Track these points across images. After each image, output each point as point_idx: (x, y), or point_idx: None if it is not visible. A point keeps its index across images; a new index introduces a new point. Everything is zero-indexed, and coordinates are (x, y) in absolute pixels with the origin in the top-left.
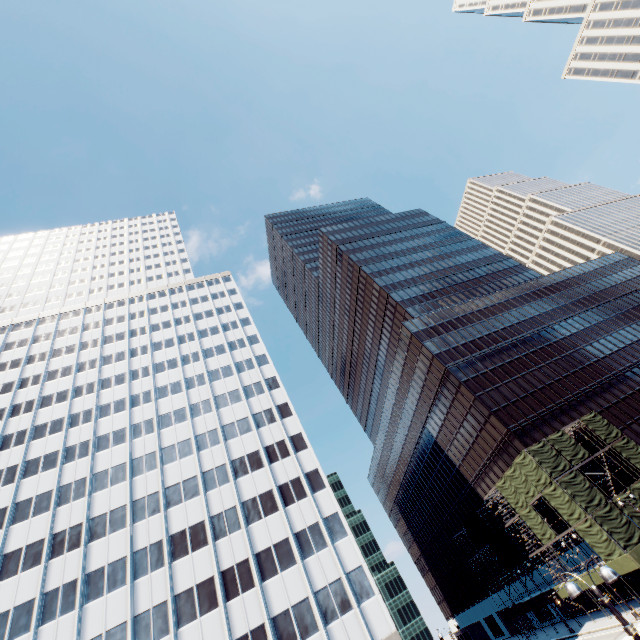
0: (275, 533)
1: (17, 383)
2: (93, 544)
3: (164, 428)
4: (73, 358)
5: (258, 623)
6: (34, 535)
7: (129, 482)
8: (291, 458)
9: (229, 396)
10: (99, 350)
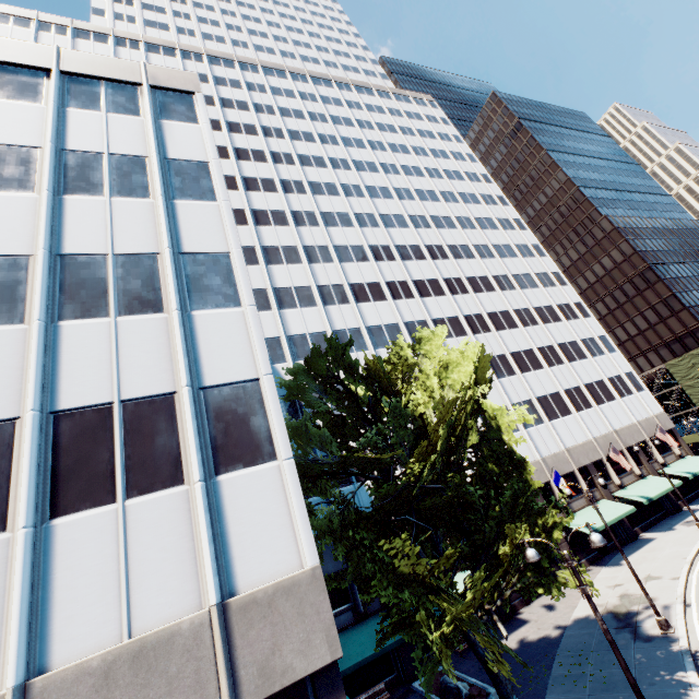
0: (565, 335)
1: (260, 128)
2: (425, 300)
3: (439, 228)
4: (307, 125)
5: (575, 385)
6: (368, 277)
7: (432, 262)
8: (557, 288)
9: (486, 221)
10: (333, 127)
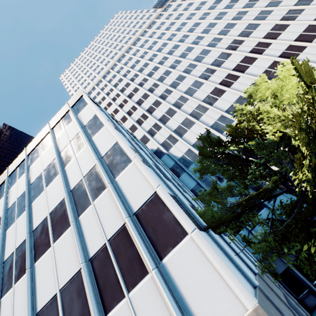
0: None
1: (129, 81)
2: (246, 72)
3: (227, 34)
4: (142, 62)
5: None
6: (208, 90)
7: (235, 52)
8: None
9: (251, 2)
10: (151, 51)
